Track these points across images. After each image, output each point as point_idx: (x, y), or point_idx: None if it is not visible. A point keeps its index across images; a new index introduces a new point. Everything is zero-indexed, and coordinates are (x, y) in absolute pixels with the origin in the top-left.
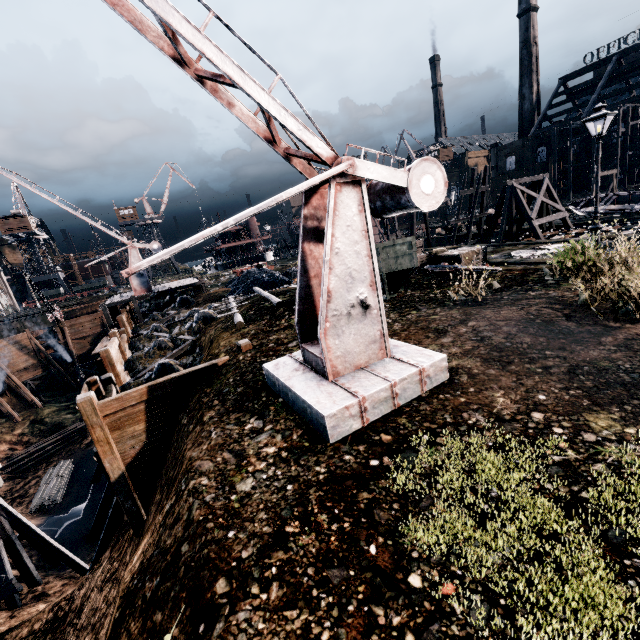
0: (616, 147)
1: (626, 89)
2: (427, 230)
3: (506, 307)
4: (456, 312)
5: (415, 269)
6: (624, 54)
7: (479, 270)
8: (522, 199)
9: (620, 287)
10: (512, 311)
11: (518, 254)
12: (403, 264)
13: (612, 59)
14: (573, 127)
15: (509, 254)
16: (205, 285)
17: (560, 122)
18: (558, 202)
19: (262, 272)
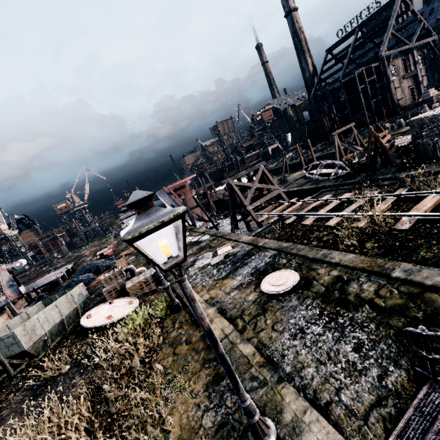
0: (360, 100)
1: (366, 52)
2: (202, 210)
3: (23, 417)
4: (3, 416)
5: (26, 350)
6: (363, 25)
7: (99, 326)
8: (237, 191)
9: (100, 391)
10: (5, 434)
11: (198, 261)
12: (15, 350)
13: (355, 31)
14: (335, 87)
15: (197, 259)
16: (80, 267)
17: (328, 83)
18: (273, 182)
19: (90, 267)
